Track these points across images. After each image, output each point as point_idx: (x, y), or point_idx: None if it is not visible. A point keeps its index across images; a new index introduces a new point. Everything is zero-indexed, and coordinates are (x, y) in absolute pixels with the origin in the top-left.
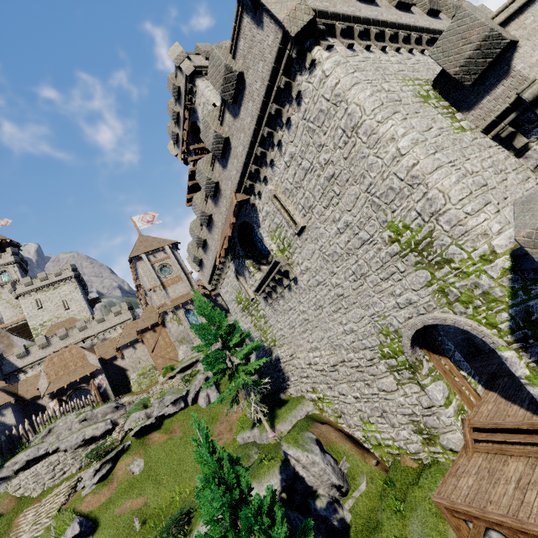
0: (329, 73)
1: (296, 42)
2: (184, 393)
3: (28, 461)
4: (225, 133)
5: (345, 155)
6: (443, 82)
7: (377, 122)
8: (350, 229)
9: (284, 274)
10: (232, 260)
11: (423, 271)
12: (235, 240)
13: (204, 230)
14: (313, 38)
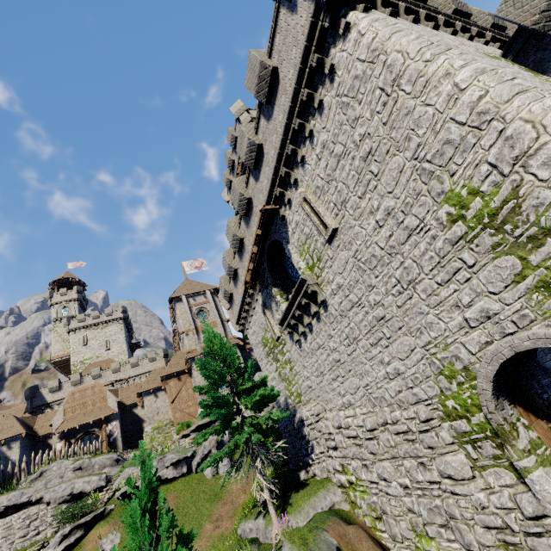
0: (365, 31)
1: (329, 9)
2: (189, 454)
3: (7, 506)
4: (259, 140)
5: (385, 120)
6: (517, 46)
7: (425, 61)
8: (393, 218)
9: (313, 299)
10: (260, 291)
11: (506, 257)
12: (264, 266)
13: (236, 259)
14: (349, 6)
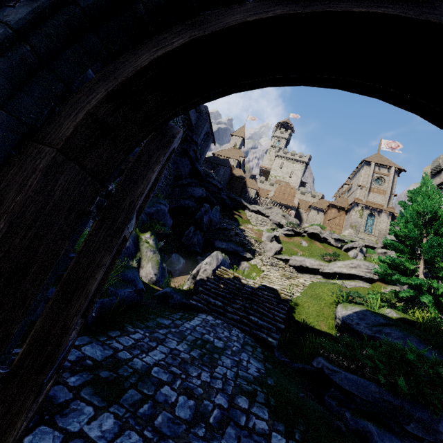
0: None
1: None
2: (346, 241)
3: (258, 210)
4: None
5: None
6: None
7: None
8: None
9: None
10: None
11: None
12: None
13: None
14: None
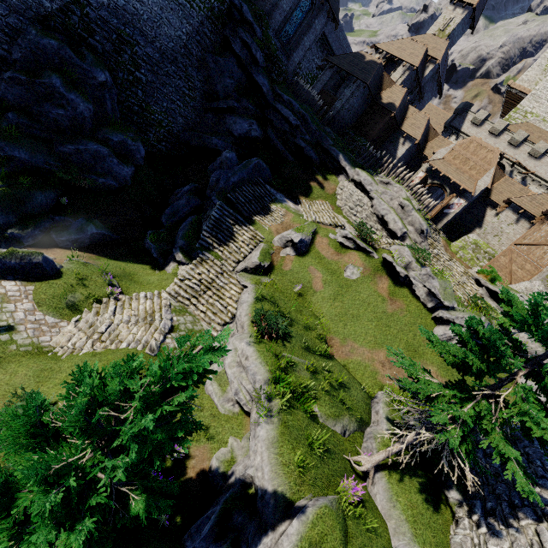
0: None
1: None
2: (446, 303)
3: (361, 182)
4: None
5: None
6: None
7: None
8: None
9: None
10: None
11: None
12: None
13: None
14: None
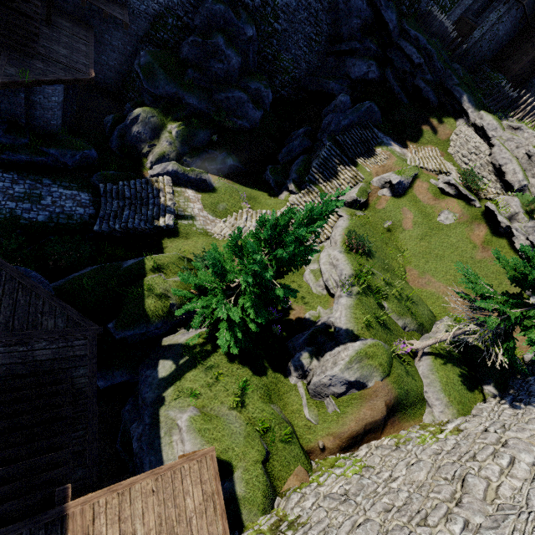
0: None
1: None
2: None
3: (482, 127)
4: None
5: None
6: None
7: None
8: None
9: None
10: None
11: None
12: None
13: None
14: None
